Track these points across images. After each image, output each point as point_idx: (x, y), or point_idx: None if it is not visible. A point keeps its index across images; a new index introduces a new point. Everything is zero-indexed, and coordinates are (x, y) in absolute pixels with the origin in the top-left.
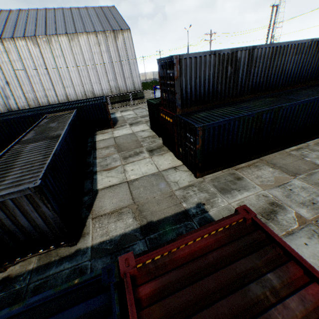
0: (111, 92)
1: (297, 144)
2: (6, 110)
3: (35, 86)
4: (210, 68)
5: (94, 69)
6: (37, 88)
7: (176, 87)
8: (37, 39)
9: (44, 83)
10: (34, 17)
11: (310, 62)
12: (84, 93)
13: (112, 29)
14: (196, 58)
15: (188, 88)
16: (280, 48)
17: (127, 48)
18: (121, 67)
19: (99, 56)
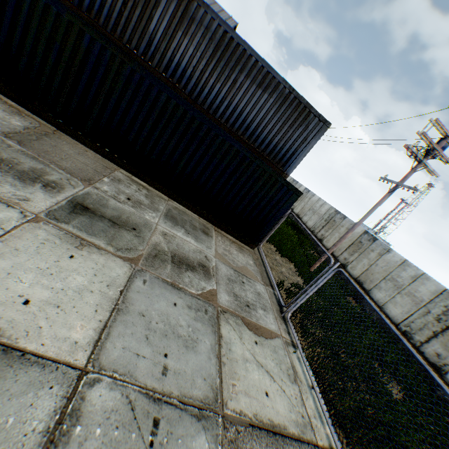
0: None
1: (158, 189)
2: None
3: None
4: None
5: None
6: None
7: None
8: None
9: None
10: None
11: (282, 128)
12: None
13: None
14: None
15: None
16: (239, 47)
17: None
18: None
19: None
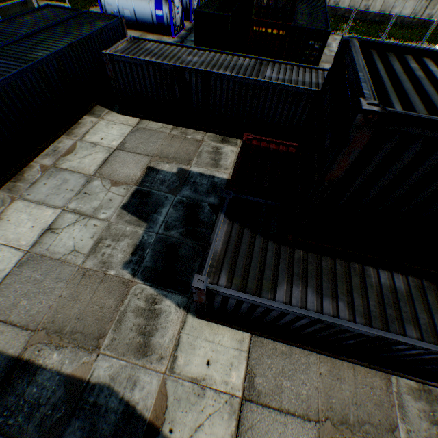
0: None
1: None
2: None
3: None
4: None
5: None
6: None
7: None
8: None
9: None
10: None
11: None
12: None
13: None
14: None
15: None
16: None
17: None
18: None
19: None
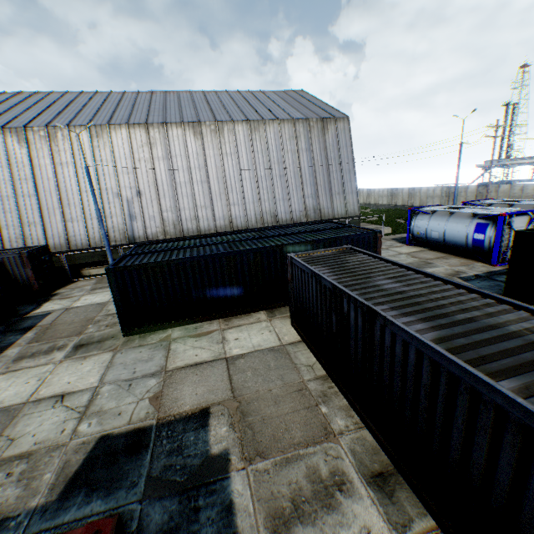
0: (307, 216)
1: None
2: (124, 239)
3: (182, 200)
4: None
5: (284, 177)
6: (184, 204)
7: None
8: (201, 126)
9: (197, 196)
10: (188, 99)
11: None
12: (261, 216)
13: (319, 116)
14: None
15: None
16: None
17: (341, 145)
18: (328, 175)
19: (294, 155)
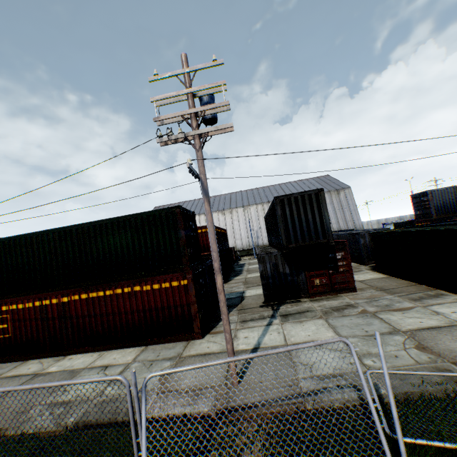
0: None
1: None
2: (255, 246)
3: None
4: (450, 194)
5: None
6: None
7: (429, 204)
8: None
9: None
10: (273, 189)
11: None
12: None
13: (335, 188)
14: (440, 190)
15: (437, 205)
16: None
17: (348, 199)
18: (343, 213)
19: None
